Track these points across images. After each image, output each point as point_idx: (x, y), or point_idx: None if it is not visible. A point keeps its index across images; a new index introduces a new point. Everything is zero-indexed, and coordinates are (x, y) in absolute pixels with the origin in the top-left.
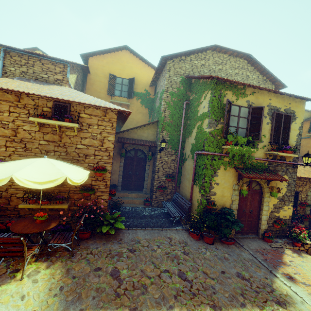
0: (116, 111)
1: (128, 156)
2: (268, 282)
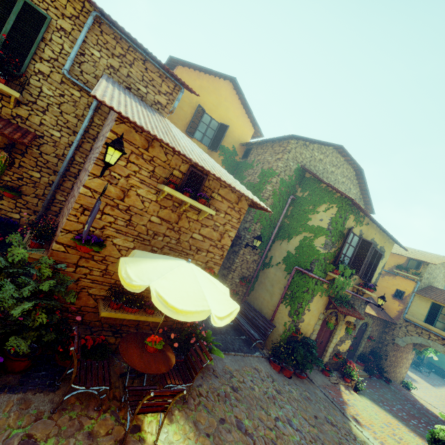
0: (250, 200)
1: None
2: (348, 427)
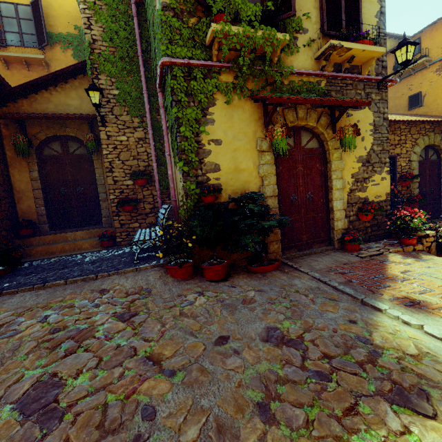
0: None
1: (46, 155)
2: (360, 331)
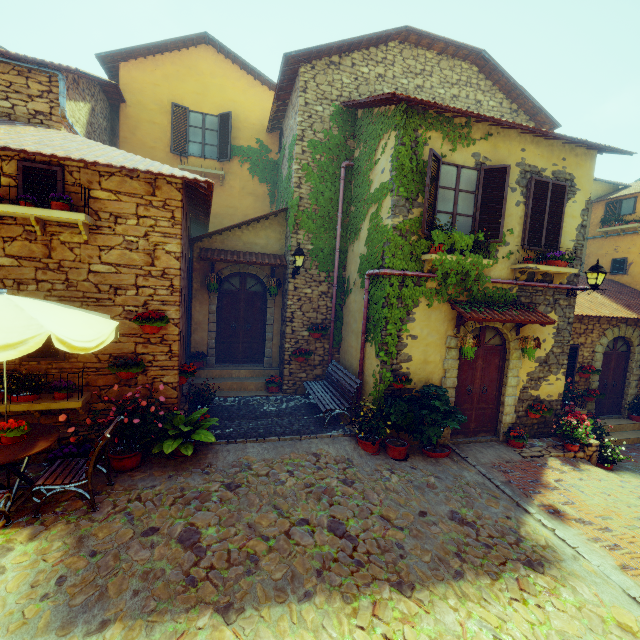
0: (180, 182)
1: (225, 289)
2: (512, 525)
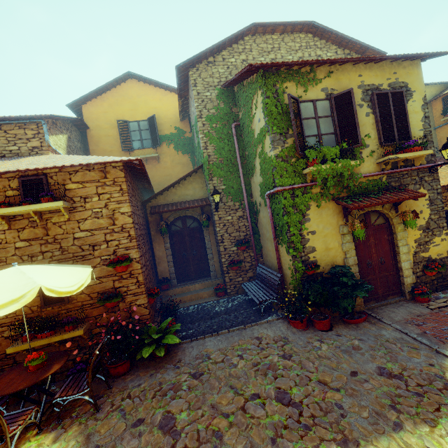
0: (121, 165)
1: (173, 231)
2: (437, 371)
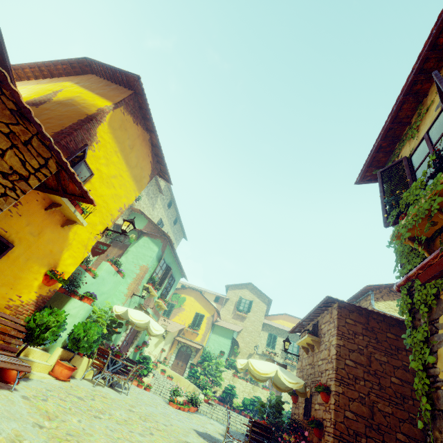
0: (336, 305)
1: None
2: None
